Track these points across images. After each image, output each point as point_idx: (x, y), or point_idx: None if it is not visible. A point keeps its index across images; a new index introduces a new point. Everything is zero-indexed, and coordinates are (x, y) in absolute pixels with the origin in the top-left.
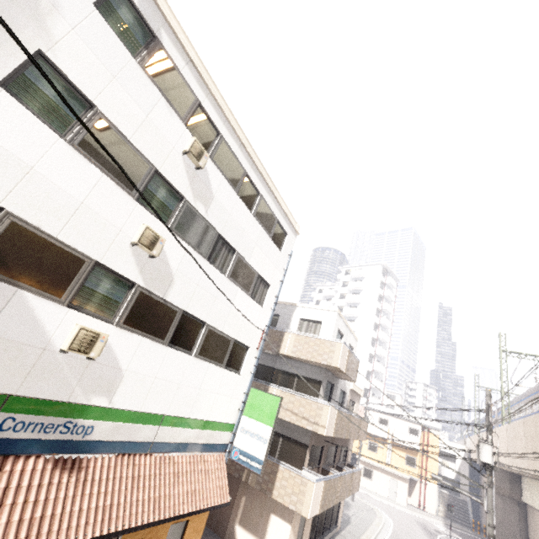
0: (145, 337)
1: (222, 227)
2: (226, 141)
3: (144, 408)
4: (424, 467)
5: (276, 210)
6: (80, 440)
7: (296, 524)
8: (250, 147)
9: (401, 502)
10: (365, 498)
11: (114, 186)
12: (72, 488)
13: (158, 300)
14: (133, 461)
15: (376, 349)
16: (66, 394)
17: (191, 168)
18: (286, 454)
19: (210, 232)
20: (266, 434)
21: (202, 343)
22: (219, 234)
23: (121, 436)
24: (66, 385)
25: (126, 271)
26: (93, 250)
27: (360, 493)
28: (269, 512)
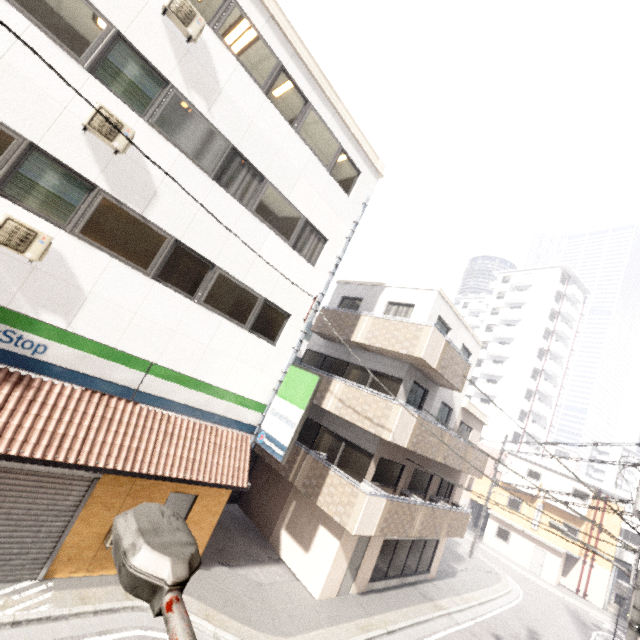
0: (116, 259)
1: (239, 139)
2: (243, 8)
3: (121, 347)
4: (593, 545)
5: (340, 133)
6: (30, 357)
7: (350, 544)
8: (288, 26)
9: (548, 579)
10: (493, 560)
11: (51, 45)
12: (12, 401)
13: (134, 216)
14: (108, 402)
15: (538, 384)
16: (4, 298)
17: (180, 40)
18: (347, 462)
19: (217, 140)
20: (295, 418)
21: (210, 289)
22: (235, 148)
23: (89, 369)
24: (2, 287)
25: (80, 166)
26: (25, 127)
27: (486, 554)
28: (318, 523)
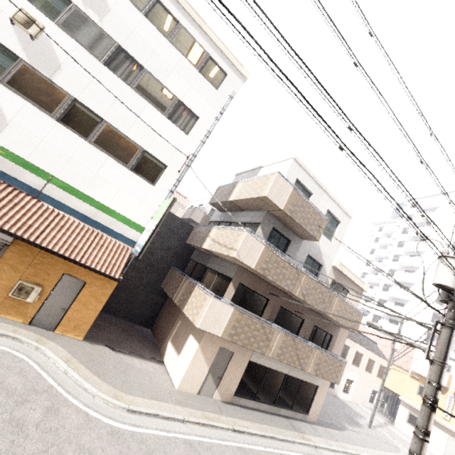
0: (30, 103)
1: (123, 41)
2: None
3: (31, 160)
4: None
5: (207, 45)
6: None
7: (211, 351)
8: None
9: None
10: (399, 440)
11: None
12: None
13: (44, 78)
14: (18, 194)
15: None
16: None
17: None
18: (216, 288)
19: (106, 40)
20: (153, 227)
21: (99, 135)
22: (120, 47)
23: (6, 170)
24: None
25: (9, 45)
26: None
27: (393, 434)
28: (190, 333)
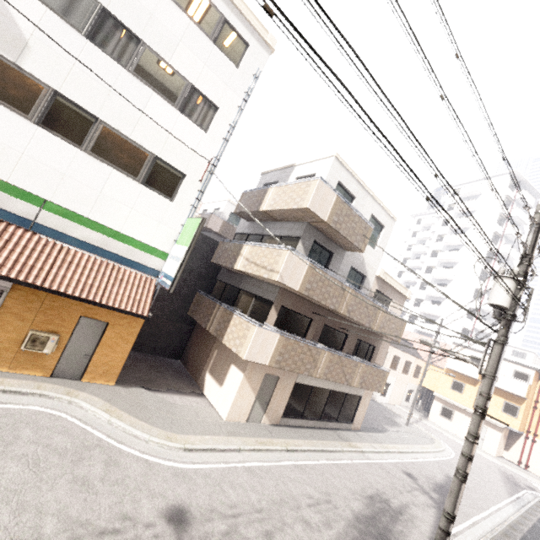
0: None
1: (108, 0)
2: None
3: (13, 182)
4: (535, 422)
5: (220, 3)
6: None
7: (256, 379)
8: None
9: (488, 451)
10: (433, 432)
11: None
12: None
13: (8, 64)
14: (6, 228)
15: (487, 285)
16: None
17: None
18: (255, 313)
19: None
20: (182, 254)
21: (95, 140)
22: (105, 9)
23: None
24: None
25: None
26: None
27: (427, 427)
28: (231, 363)
